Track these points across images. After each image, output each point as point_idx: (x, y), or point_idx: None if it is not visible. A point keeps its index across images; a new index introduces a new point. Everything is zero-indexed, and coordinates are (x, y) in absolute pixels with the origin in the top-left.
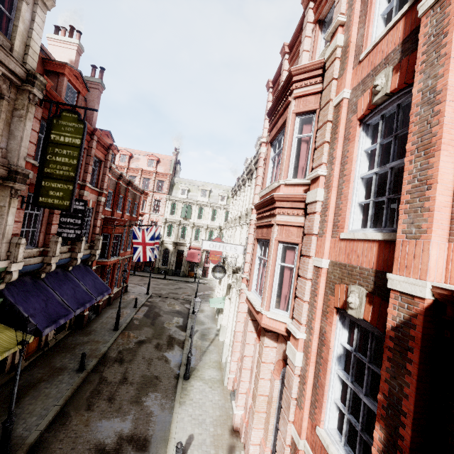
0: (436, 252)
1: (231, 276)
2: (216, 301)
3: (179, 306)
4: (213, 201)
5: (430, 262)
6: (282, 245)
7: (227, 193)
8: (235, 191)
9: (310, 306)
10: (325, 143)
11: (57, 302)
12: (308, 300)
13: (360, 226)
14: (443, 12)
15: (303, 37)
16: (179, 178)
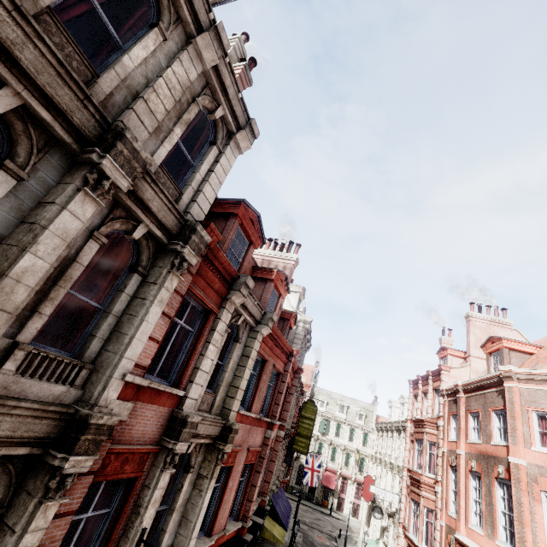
0: (462, 526)
1: (384, 518)
2: (370, 542)
3: (328, 541)
4: (351, 418)
5: (461, 529)
6: (426, 508)
7: (364, 411)
8: (381, 428)
9: (440, 544)
10: (440, 466)
11: (282, 511)
12: (439, 541)
13: (454, 510)
14: (459, 459)
15: (428, 391)
16: (318, 388)
